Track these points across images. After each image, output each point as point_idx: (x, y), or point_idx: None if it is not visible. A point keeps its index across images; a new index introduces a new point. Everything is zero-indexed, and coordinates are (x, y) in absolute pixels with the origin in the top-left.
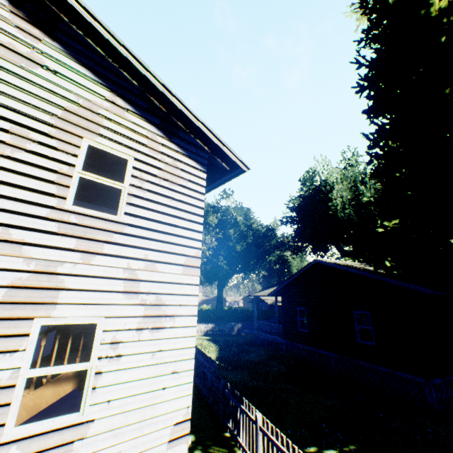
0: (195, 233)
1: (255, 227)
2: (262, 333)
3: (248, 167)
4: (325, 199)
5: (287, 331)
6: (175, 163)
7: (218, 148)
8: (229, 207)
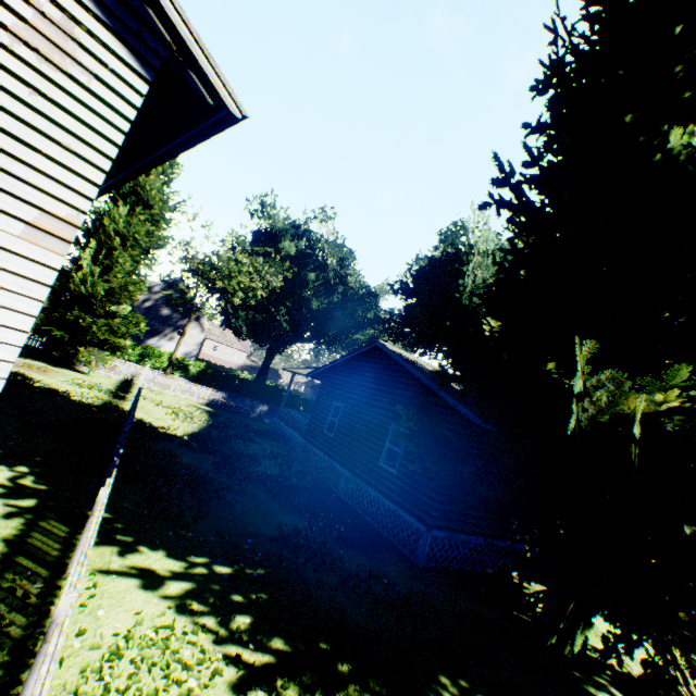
0: (79, 181)
1: (352, 283)
2: (283, 424)
3: (243, 110)
4: (461, 274)
5: (310, 430)
6: (69, 25)
7: (183, 41)
8: (323, 237)
